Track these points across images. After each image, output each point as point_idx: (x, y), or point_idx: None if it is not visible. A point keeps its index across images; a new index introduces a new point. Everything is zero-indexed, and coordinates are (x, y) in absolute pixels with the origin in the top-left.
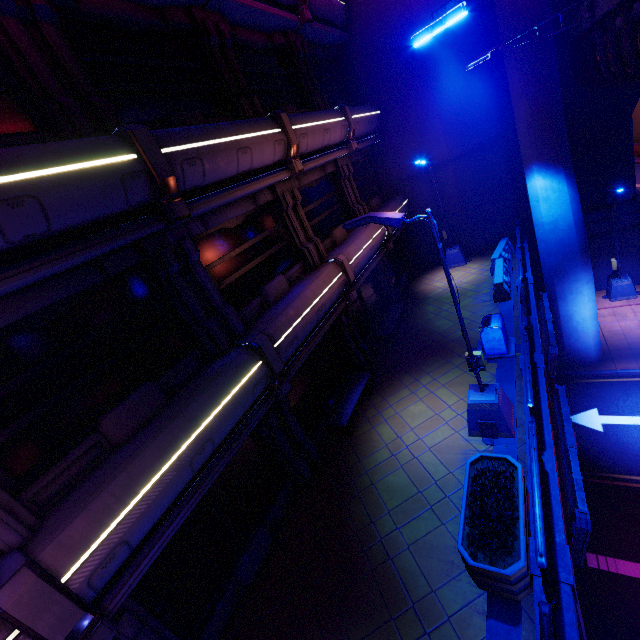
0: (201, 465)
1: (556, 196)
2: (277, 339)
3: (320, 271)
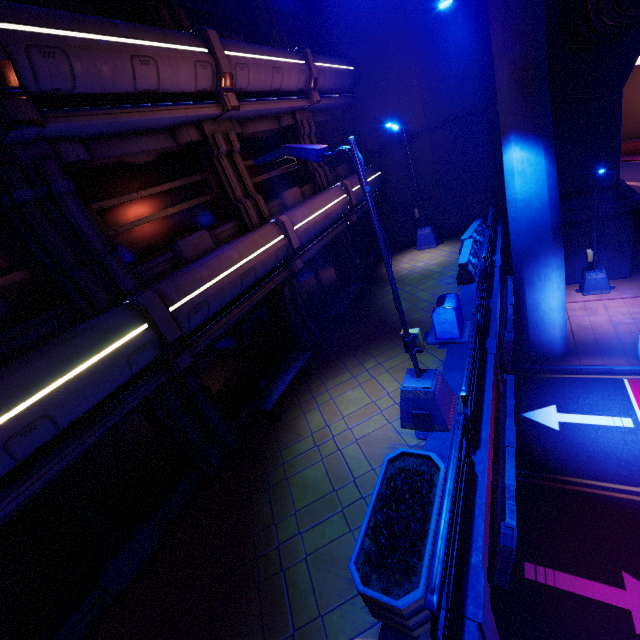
0: (33, 449)
1: (532, 170)
2: (176, 300)
3: (254, 231)
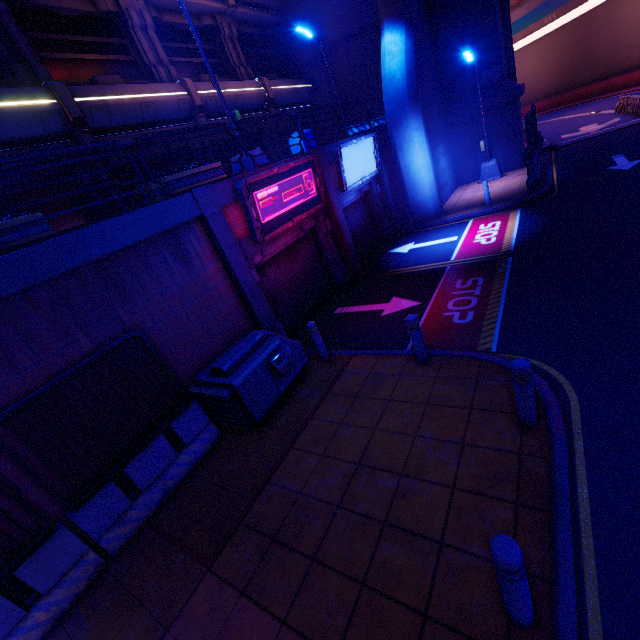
0: None
1: (397, 48)
2: (80, 96)
3: (160, 83)
